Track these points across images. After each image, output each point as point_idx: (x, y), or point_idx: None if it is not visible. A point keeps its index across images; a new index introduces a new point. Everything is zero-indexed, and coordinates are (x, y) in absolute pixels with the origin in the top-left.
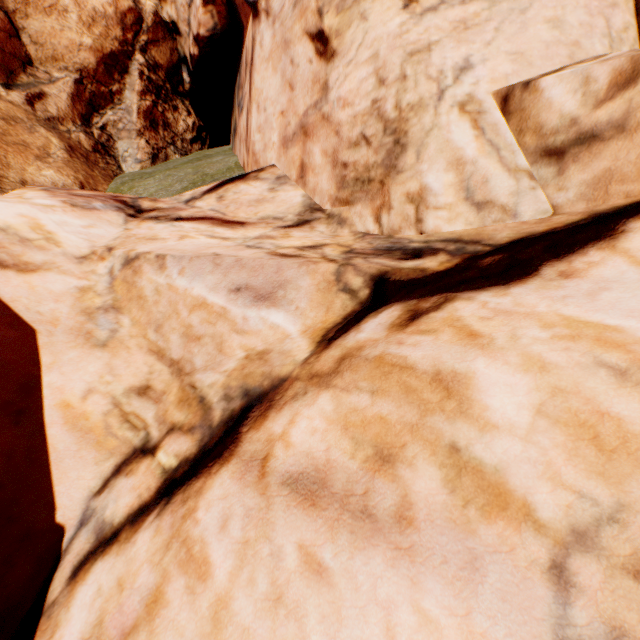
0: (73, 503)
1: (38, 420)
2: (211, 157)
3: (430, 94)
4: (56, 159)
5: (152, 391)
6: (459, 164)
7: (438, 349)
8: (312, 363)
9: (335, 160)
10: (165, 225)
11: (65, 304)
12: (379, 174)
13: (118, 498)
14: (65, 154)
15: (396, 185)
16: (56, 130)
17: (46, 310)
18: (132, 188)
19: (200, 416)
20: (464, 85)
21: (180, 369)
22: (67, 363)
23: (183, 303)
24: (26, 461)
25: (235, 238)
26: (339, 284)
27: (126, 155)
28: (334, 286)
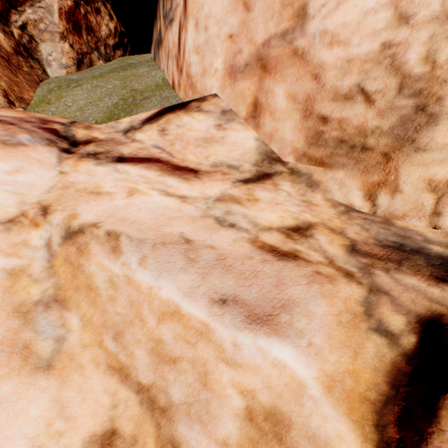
0: None
1: None
2: (135, 67)
3: None
4: None
5: (119, 438)
6: None
7: None
8: None
9: (308, 109)
10: (107, 168)
11: None
12: (383, 144)
13: None
14: None
15: (411, 165)
16: None
17: None
18: (60, 98)
19: None
20: None
21: (151, 399)
22: None
23: (148, 307)
24: None
25: (194, 197)
26: (370, 320)
27: (50, 59)
28: (362, 321)
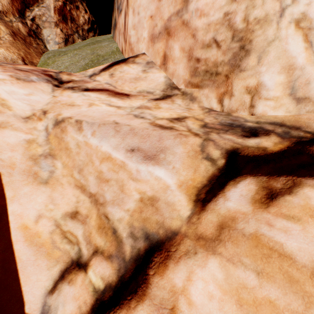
0: (35, 299)
1: (7, 239)
2: (100, 42)
3: (274, 11)
4: (4, 41)
5: (79, 215)
6: (290, 69)
7: (312, 244)
8: (196, 224)
9: (190, 55)
10: (78, 94)
11: (18, 152)
12: (225, 70)
13: (65, 303)
14: (10, 37)
15: (238, 79)
16: (2, 20)
17: (6, 157)
18: (54, 62)
19: (115, 247)
20: (300, 5)
21: (96, 200)
22: (23, 196)
23: (95, 156)
24: (2, 269)
25: (125, 107)
26: (203, 154)
27: (49, 39)
28: (199, 155)
